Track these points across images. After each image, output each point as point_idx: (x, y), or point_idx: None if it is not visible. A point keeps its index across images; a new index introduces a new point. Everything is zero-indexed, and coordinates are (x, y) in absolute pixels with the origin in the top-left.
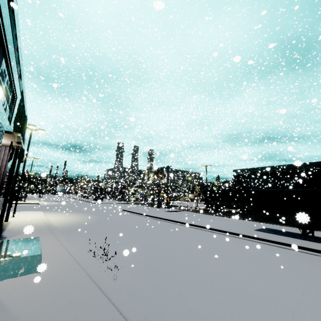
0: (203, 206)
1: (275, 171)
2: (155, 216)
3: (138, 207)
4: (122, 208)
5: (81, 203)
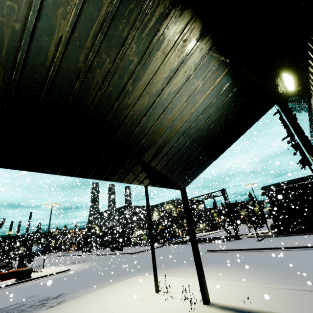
0: (252, 231)
1: (309, 181)
2: (296, 246)
3: (201, 246)
4: (190, 250)
5: (114, 257)
